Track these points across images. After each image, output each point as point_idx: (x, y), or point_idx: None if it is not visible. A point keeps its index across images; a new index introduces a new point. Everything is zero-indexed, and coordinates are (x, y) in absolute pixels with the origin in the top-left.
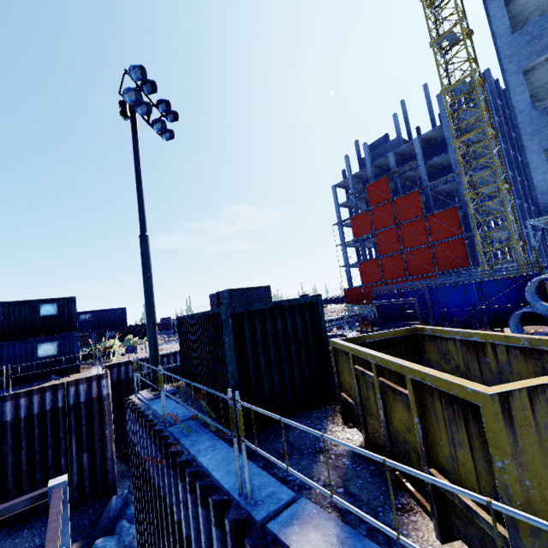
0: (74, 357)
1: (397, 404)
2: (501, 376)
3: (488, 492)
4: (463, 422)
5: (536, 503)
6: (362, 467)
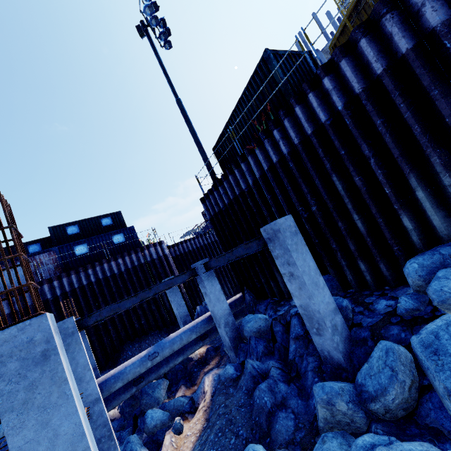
0: (136, 242)
1: None
2: None
3: None
4: None
5: None
6: None
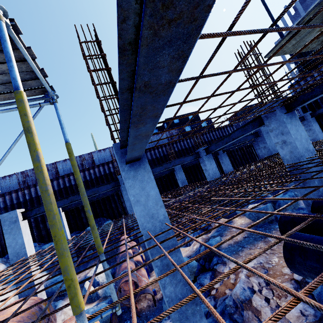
0: (212, 127)
1: None
2: None
3: None
4: None
5: None
6: None
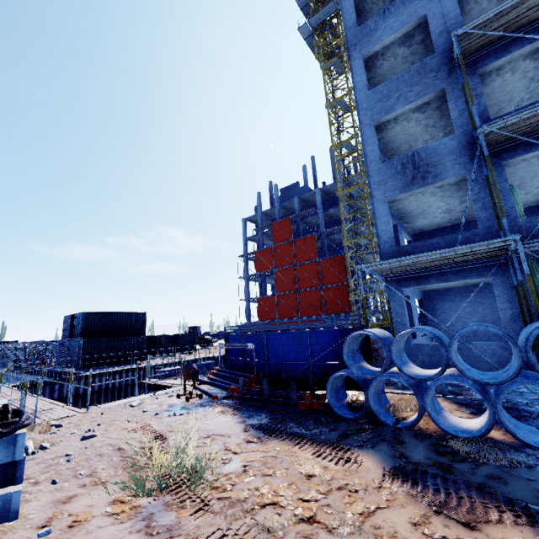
0: None
1: None
2: None
3: None
4: None
5: None
6: None
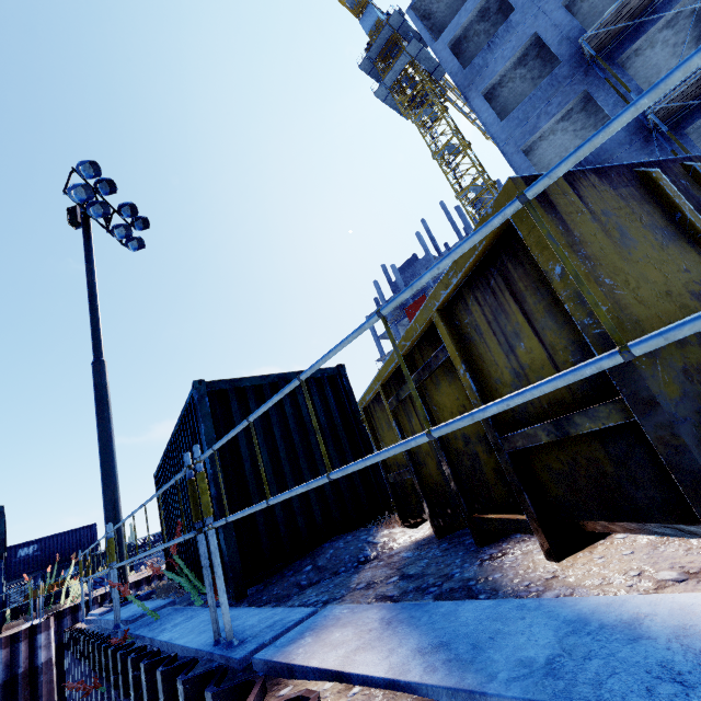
0: None
1: (442, 389)
2: None
3: (572, 364)
4: (507, 291)
5: (633, 308)
6: (429, 549)
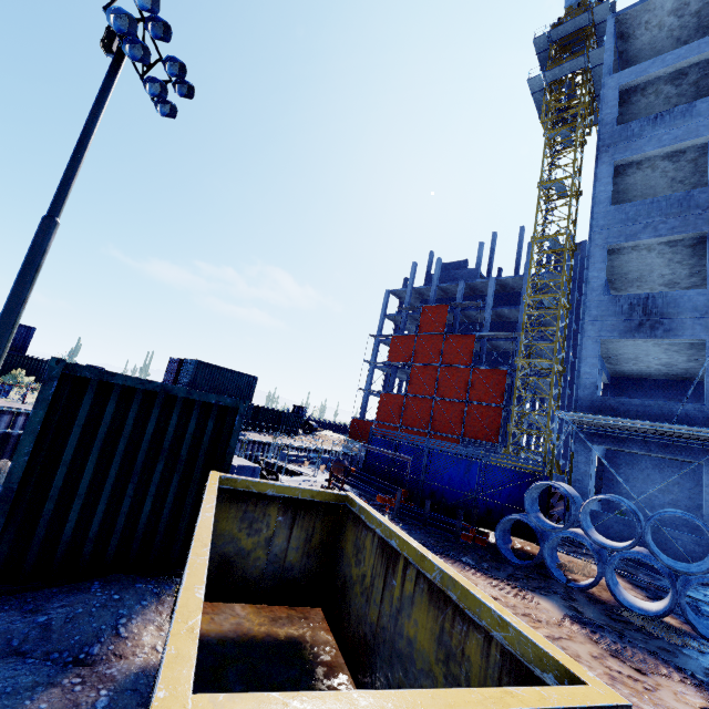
0: None
1: None
2: (398, 616)
3: None
4: None
5: None
6: None
